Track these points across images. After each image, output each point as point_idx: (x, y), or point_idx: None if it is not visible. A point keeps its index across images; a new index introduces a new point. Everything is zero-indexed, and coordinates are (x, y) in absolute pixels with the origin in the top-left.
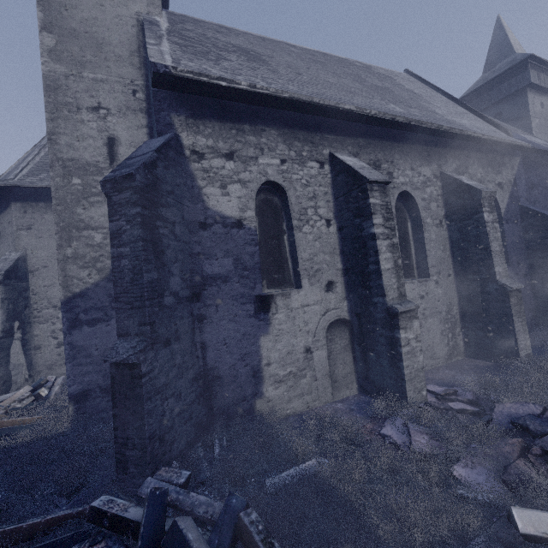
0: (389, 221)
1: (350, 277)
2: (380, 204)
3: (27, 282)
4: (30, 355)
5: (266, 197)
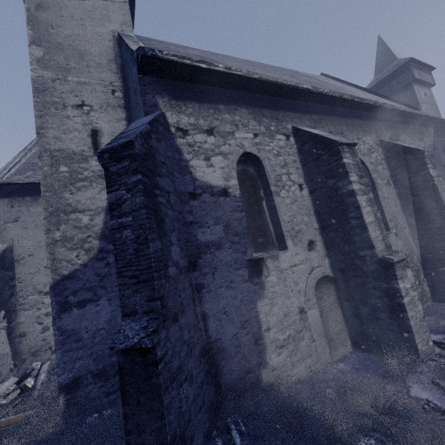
0: (362, 178)
1: (328, 235)
2: (352, 163)
3: (13, 271)
4: (15, 344)
5: (243, 168)
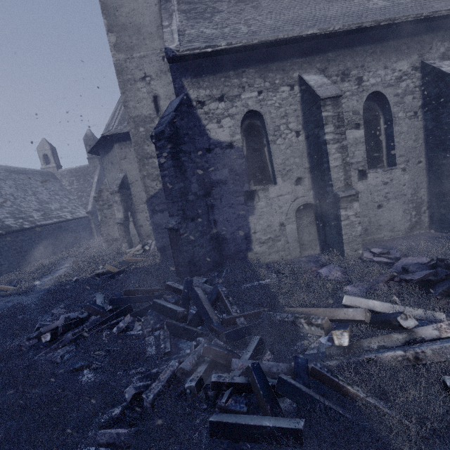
0: (339, 128)
1: (314, 173)
2: (332, 115)
3: (130, 190)
4: (138, 230)
5: (250, 122)
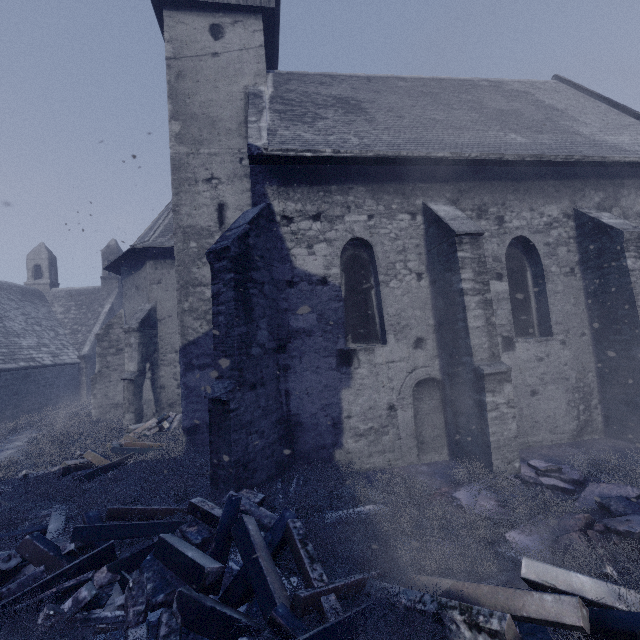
0: (481, 275)
1: (442, 334)
2: (471, 257)
3: (156, 329)
4: (157, 393)
5: (354, 253)
